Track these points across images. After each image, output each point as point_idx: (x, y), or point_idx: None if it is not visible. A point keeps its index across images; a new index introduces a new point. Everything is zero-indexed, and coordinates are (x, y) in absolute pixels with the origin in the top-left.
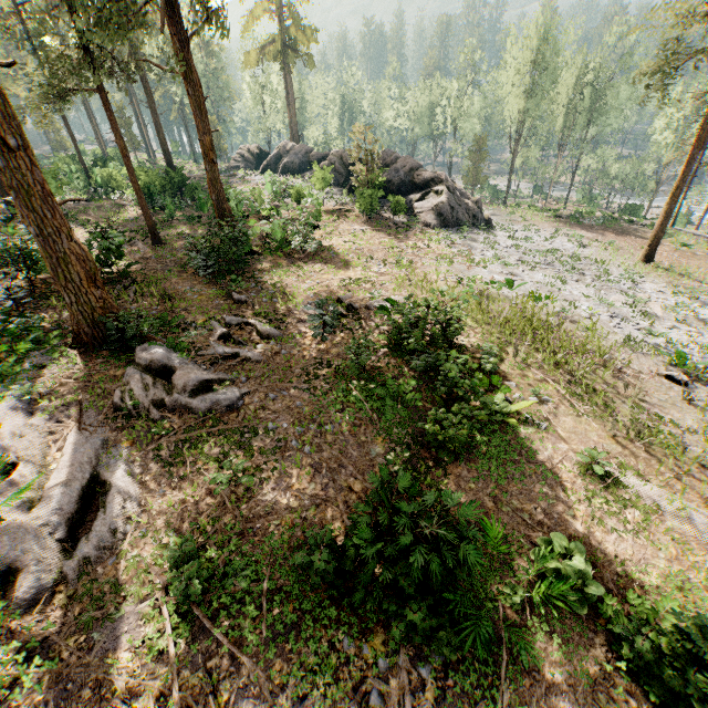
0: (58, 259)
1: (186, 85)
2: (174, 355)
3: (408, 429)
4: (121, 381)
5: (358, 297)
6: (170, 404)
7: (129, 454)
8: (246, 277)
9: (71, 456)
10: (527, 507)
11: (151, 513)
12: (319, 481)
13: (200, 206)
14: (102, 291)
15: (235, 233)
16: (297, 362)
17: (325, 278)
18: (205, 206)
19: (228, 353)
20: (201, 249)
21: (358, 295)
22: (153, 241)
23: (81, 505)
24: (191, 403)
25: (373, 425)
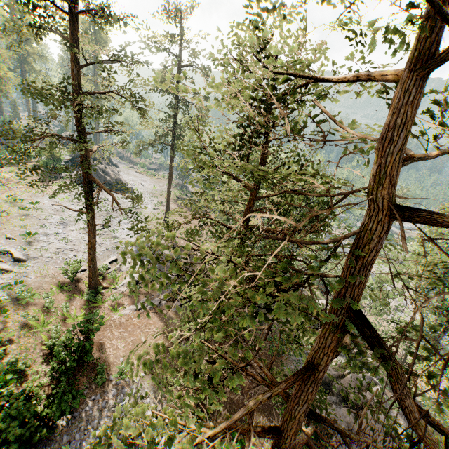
0: None
1: None
2: None
3: None
4: None
5: None
6: None
7: None
8: None
9: None
10: None
11: None
12: None
13: None
14: None
15: None
16: None
17: None
18: None
19: None
20: None
21: None
22: None
23: None
24: None
25: None
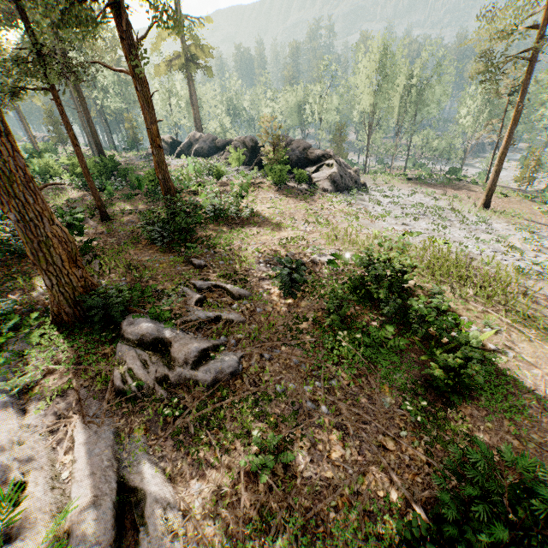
0: (39, 243)
1: (135, 82)
2: (160, 326)
3: (404, 374)
4: (113, 359)
5: (300, 253)
6: (173, 379)
7: (147, 444)
8: (196, 243)
9: (86, 461)
10: (547, 440)
11: (196, 520)
12: (351, 444)
13: (138, 185)
14: (82, 270)
15: (189, 207)
16: (275, 318)
17: (265, 239)
18: (141, 185)
19: (209, 317)
20: (155, 222)
21: (300, 252)
22: (101, 218)
23: (116, 527)
24: (197, 375)
25: (371, 374)
